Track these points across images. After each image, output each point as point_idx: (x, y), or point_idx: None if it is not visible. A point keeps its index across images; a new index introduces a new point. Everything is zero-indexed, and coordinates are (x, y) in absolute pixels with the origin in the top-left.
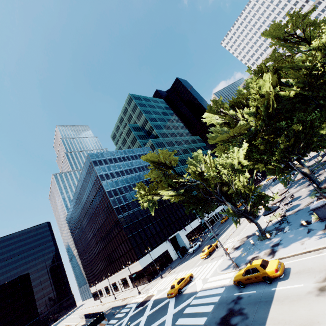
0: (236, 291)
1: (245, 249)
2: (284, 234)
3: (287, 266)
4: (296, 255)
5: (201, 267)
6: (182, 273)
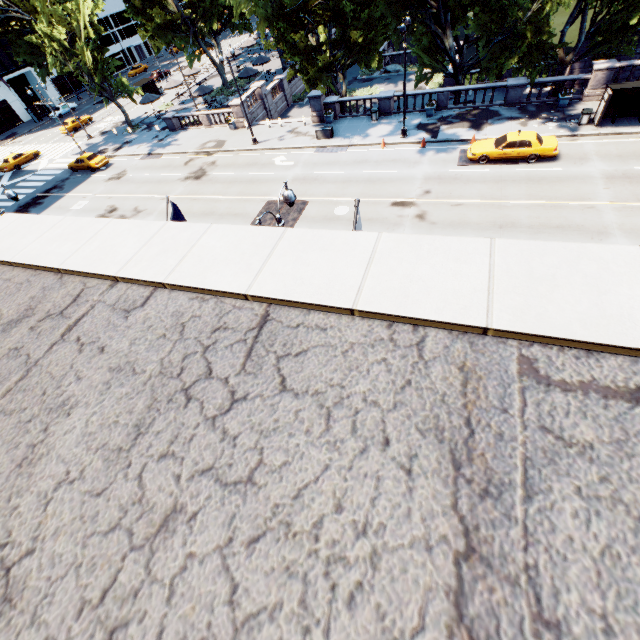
0: (70, 174)
1: (107, 138)
2: (144, 133)
3: (114, 162)
4: (127, 156)
5: (57, 145)
6: (31, 147)
